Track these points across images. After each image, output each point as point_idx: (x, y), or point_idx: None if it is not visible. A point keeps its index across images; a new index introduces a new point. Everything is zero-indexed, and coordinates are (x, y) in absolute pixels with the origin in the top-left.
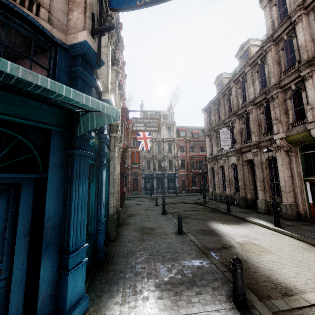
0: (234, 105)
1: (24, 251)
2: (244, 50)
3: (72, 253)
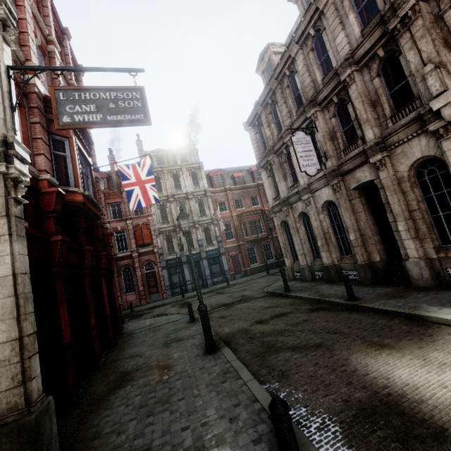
0: (306, 87)
1: None
2: None
3: None
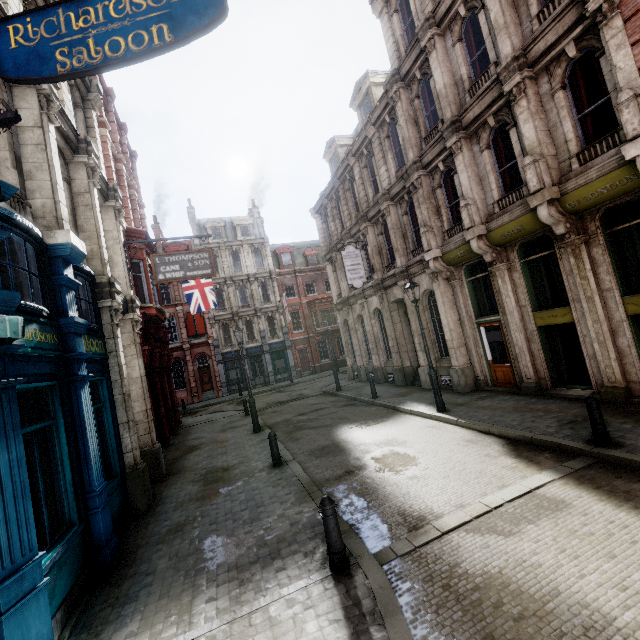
0: (361, 199)
1: None
2: (363, 93)
3: (4, 582)
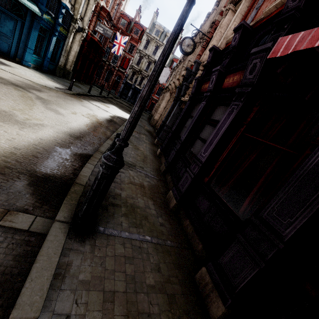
0: None
1: (16, 39)
2: None
3: (28, 48)
